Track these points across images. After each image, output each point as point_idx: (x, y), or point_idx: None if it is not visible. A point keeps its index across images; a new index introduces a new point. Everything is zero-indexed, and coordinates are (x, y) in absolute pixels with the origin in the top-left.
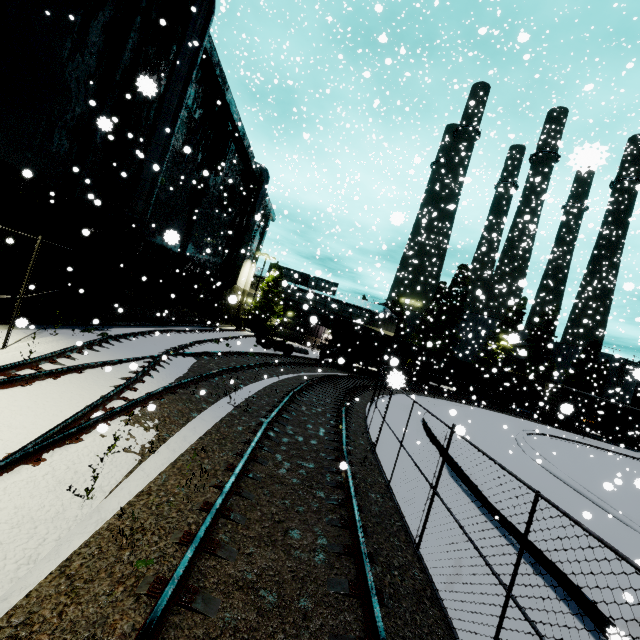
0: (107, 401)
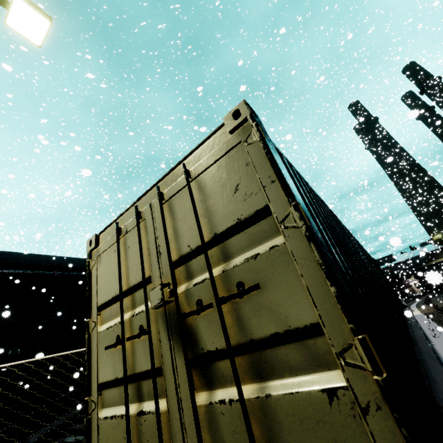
0: None
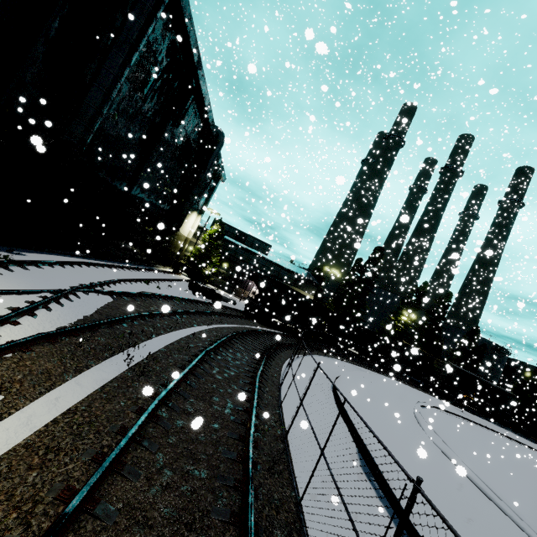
0: None
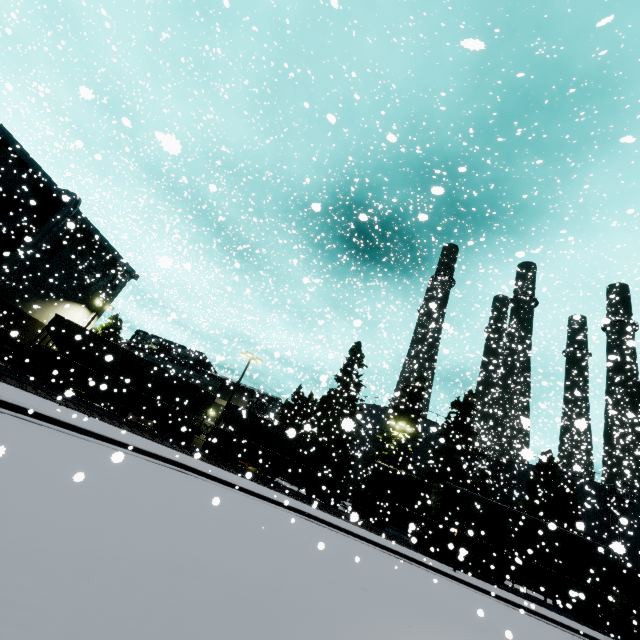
0: None
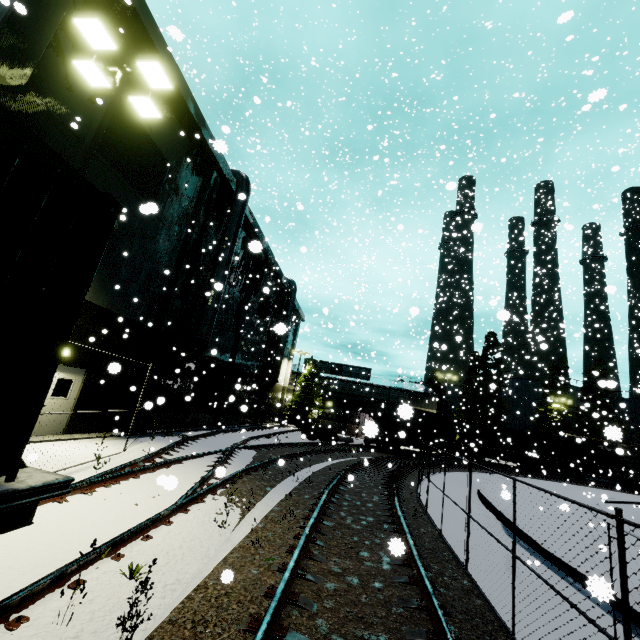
0: (208, 479)
